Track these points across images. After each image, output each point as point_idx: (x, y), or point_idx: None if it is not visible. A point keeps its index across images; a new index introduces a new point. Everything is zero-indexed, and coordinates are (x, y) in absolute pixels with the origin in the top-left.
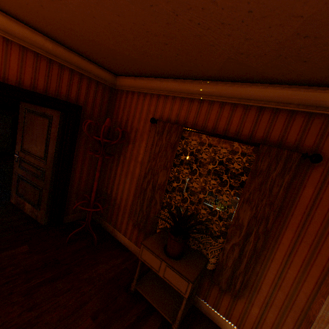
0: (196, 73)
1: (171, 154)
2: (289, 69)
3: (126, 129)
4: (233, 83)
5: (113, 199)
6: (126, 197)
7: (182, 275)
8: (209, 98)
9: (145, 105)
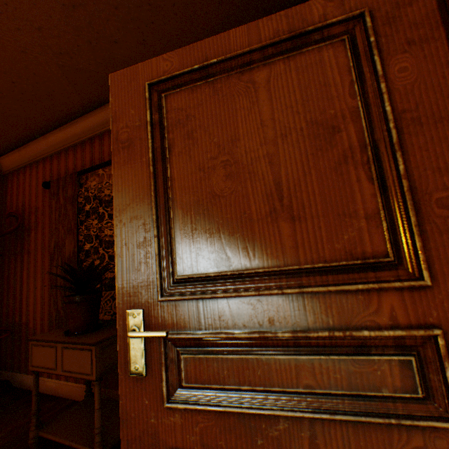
0: (65, 108)
1: (73, 210)
2: (121, 60)
3: (15, 210)
4: (107, 105)
5: (25, 326)
6: (41, 310)
7: (83, 346)
8: (97, 132)
9: (40, 174)
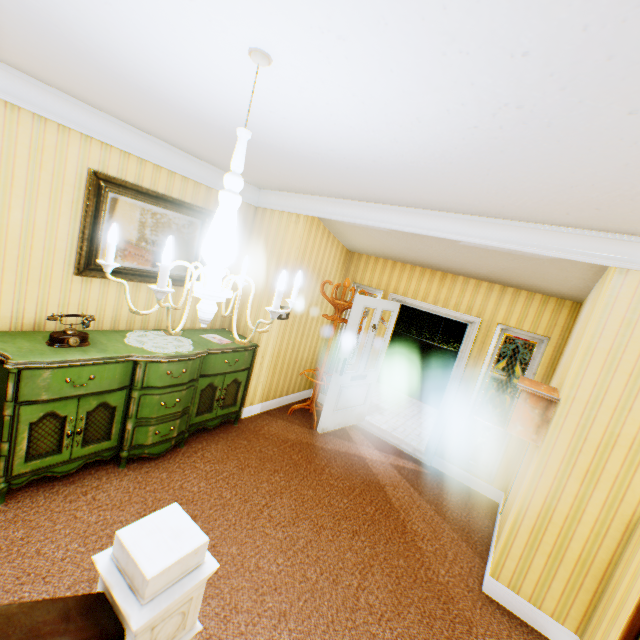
0: None
1: None
2: None
3: None
4: None
5: None
6: None
7: None
8: None
9: None
